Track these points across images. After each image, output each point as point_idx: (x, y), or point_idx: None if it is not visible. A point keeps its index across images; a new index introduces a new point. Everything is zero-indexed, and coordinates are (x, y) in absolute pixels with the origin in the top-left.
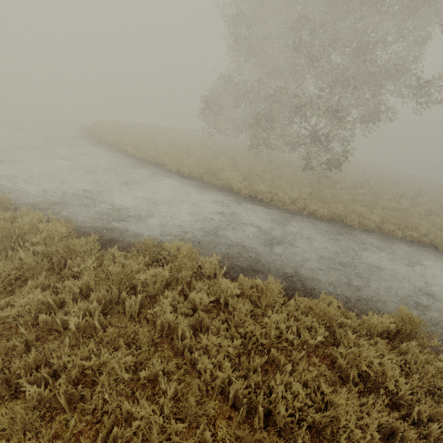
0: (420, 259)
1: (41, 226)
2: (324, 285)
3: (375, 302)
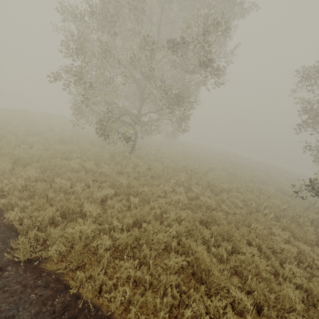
0: None
1: None
2: None
3: None
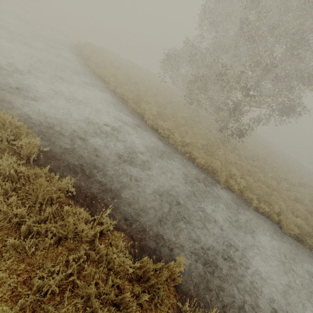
0: (256, 229)
1: None
2: (133, 209)
3: (168, 243)
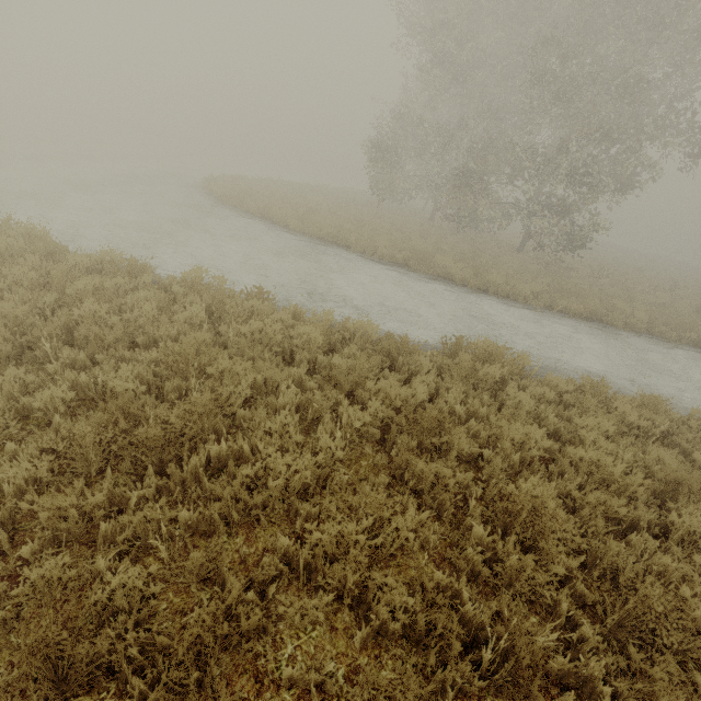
0: None
1: (349, 324)
2: (624, 389)
3: (681, 405)
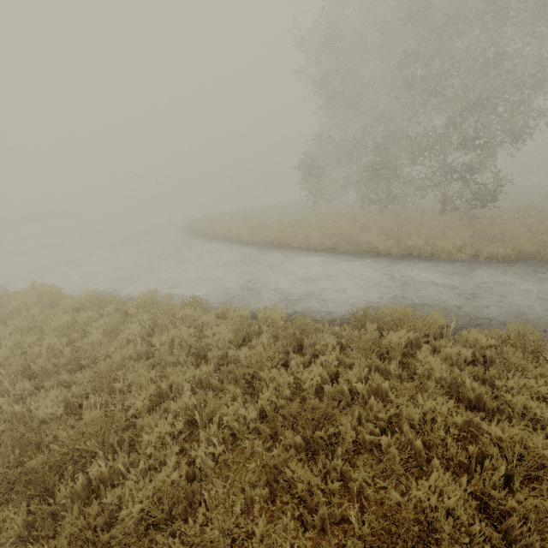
0: None
1: (260, 315)
2: None
3: None
